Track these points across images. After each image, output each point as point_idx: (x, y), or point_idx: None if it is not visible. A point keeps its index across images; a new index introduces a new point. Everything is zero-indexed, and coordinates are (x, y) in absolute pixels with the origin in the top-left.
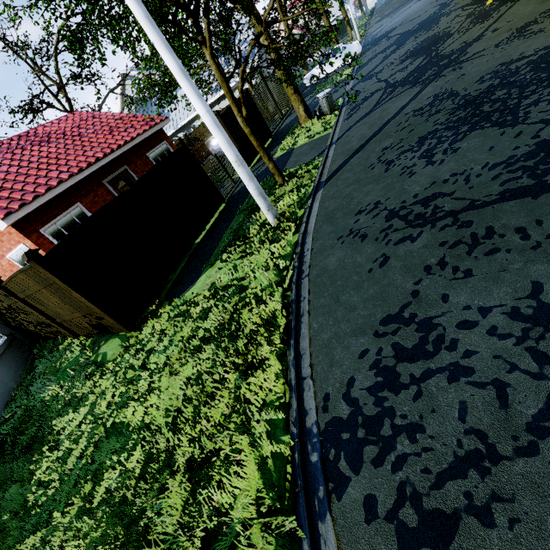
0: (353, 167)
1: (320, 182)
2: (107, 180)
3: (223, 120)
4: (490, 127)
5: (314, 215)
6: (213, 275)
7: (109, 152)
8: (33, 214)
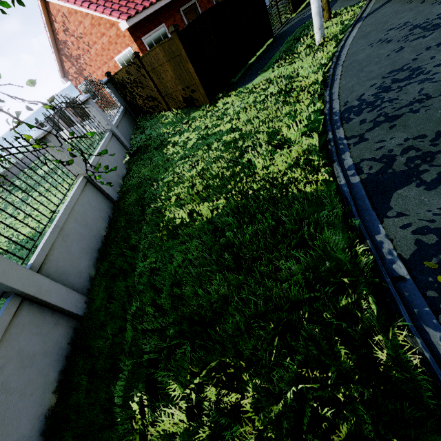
0: (394, 3)
1: (361, 17)
2: (182, 9)
3: None
4: None
5: (352, 36)
6: (267, 75)
7: None
8: (139, 24)
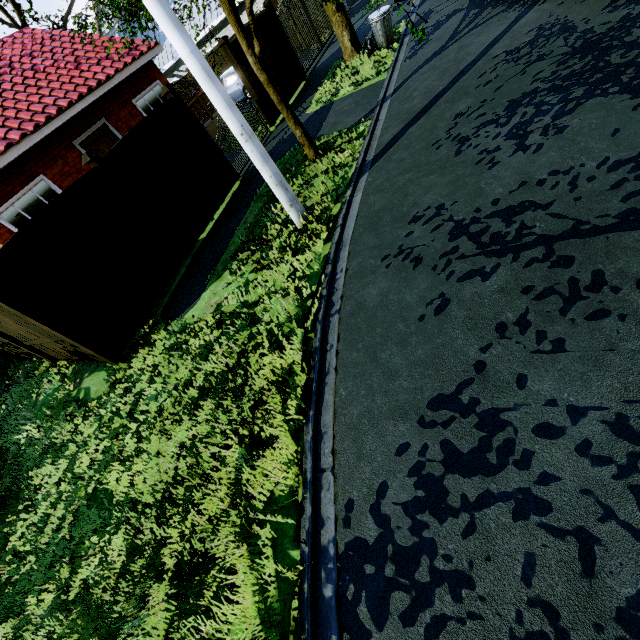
0: (412, 141)
1: (364, 162)
2: (79, 141)
3: (233, 53)
4: (617, 94)
5: (354, 215)
6: (219, 292)
7: (76, 99)
8: None
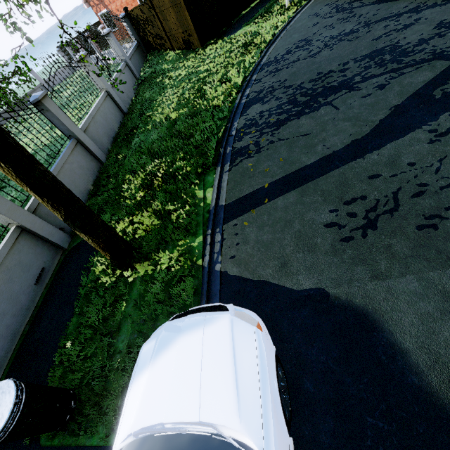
0: None
1: None
2: None
3: None
4: None
5: (309, 5)
6: (247, 29)
7: None
8: None
